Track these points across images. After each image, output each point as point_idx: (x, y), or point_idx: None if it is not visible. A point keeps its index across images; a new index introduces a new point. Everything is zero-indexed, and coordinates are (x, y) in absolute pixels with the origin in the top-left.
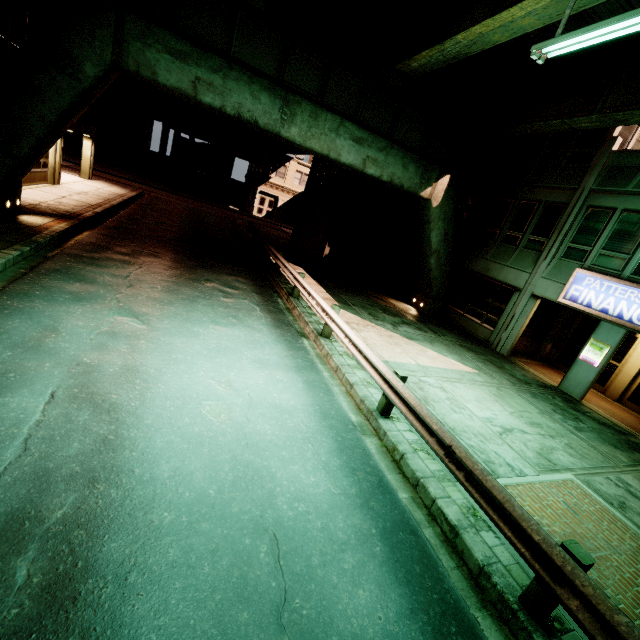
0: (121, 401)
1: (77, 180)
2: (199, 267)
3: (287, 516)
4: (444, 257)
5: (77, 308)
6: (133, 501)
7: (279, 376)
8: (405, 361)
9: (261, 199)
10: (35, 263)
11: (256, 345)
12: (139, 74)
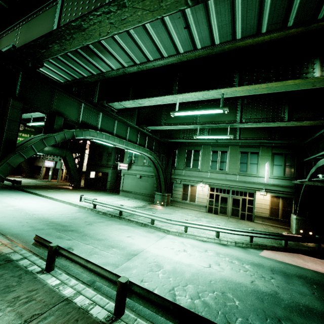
0: None
1: None
2: None
3: None
4: (26, 163)
5: None
6: None
7: None
8: None
9: None
10: None
11: None
12: None
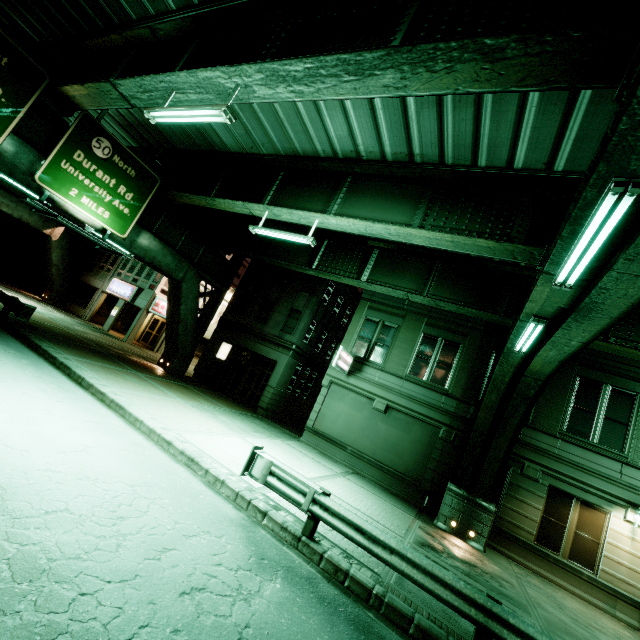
0: None
1: None
2: None
3: None
4: (63, 270)
5: None
6: None
7: None
8: None
9: None
10: None
11: None
12: None
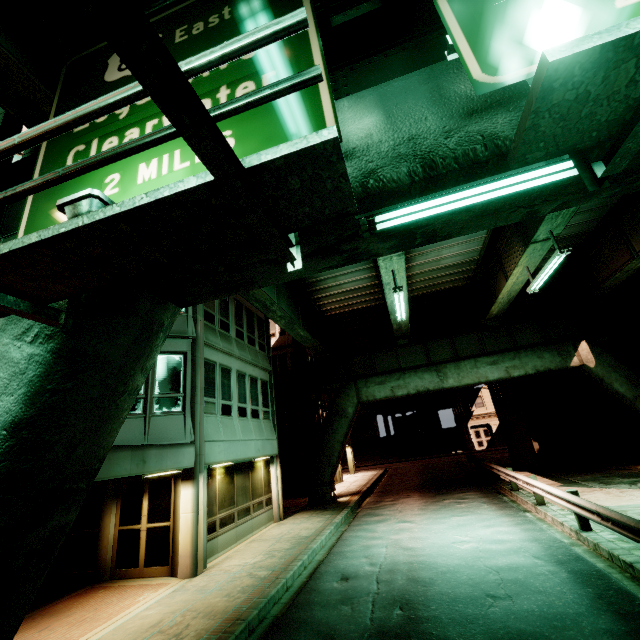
0: (413, 546)
1: (349, 476)
2: (437, 495)
3: (504, 568)
4: None
5: (380, 524)
6: (429, 566)
7: (501, 529)
8: (631, 503)
9: (475, 433)
10: (354, 515)
11: (484, 520)
12: (368, 400)
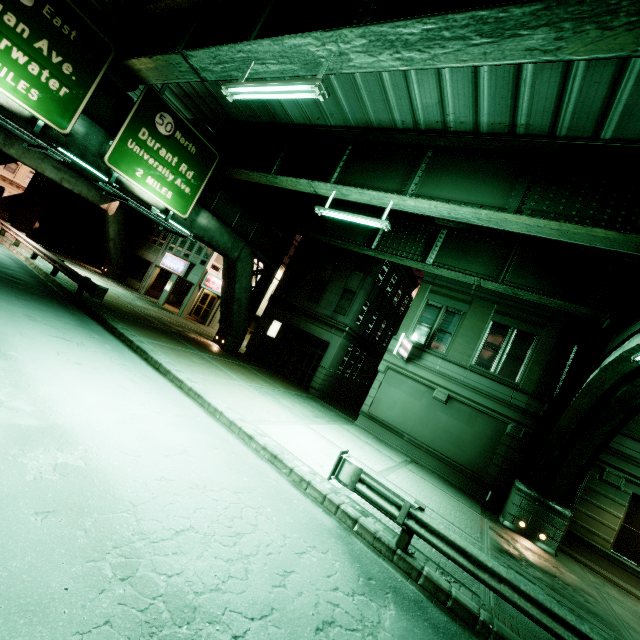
0: None
1: None
2: None
3: None
4: (119, 244)
5: None
6: None
7: None
8: None
9: None
10: None
11: None
12: None
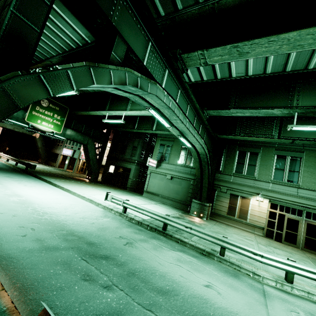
0: None
1: None
2: None
3: None
4: (43, 149)
5: None
6: None
7: None
8: None
9: None
10: None
11: None
12: None
